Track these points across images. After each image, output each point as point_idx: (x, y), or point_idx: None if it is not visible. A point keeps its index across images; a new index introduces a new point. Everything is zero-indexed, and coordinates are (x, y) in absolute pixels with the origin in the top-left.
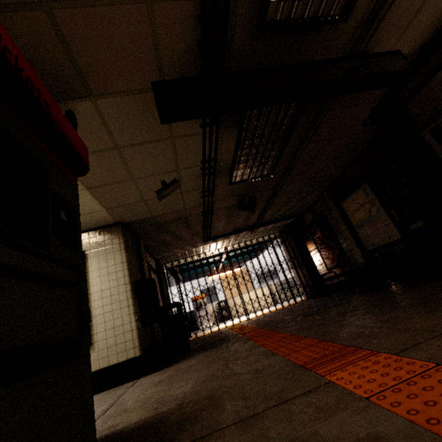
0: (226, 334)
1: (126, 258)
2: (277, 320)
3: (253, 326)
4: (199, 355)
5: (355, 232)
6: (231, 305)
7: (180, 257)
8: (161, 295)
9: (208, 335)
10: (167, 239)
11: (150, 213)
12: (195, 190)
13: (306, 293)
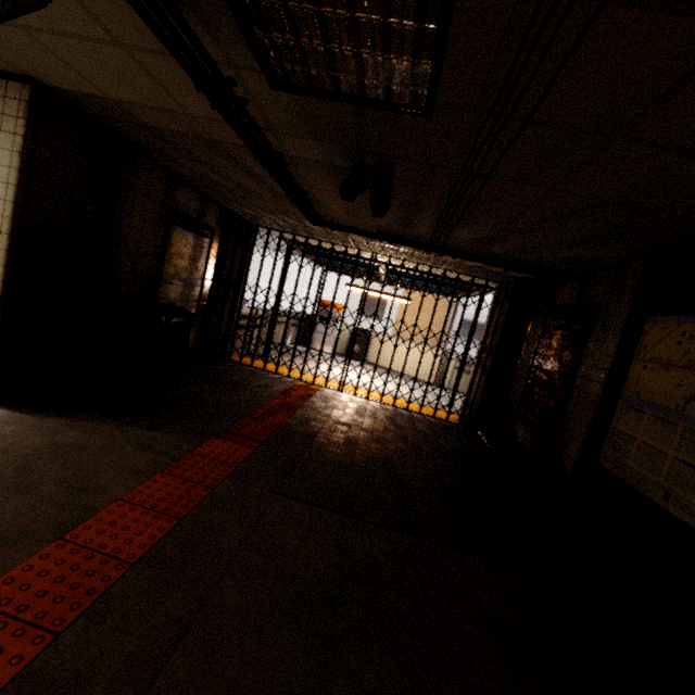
0: (248, 402)
1: (17, 177)
2: (317, 444)
3: (288, 421)
4: (100, 427)
5: (612, 406)
6: (374, 343)
7: (284, 229)
8: (212, 278)
9: (264, 374)
10: (216, 179)
11: (92, 85)
12: (166, 55)
13: (463, 415)
